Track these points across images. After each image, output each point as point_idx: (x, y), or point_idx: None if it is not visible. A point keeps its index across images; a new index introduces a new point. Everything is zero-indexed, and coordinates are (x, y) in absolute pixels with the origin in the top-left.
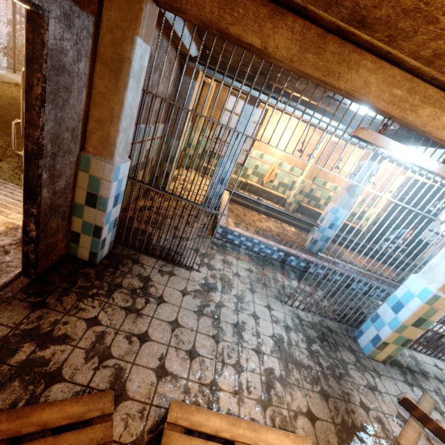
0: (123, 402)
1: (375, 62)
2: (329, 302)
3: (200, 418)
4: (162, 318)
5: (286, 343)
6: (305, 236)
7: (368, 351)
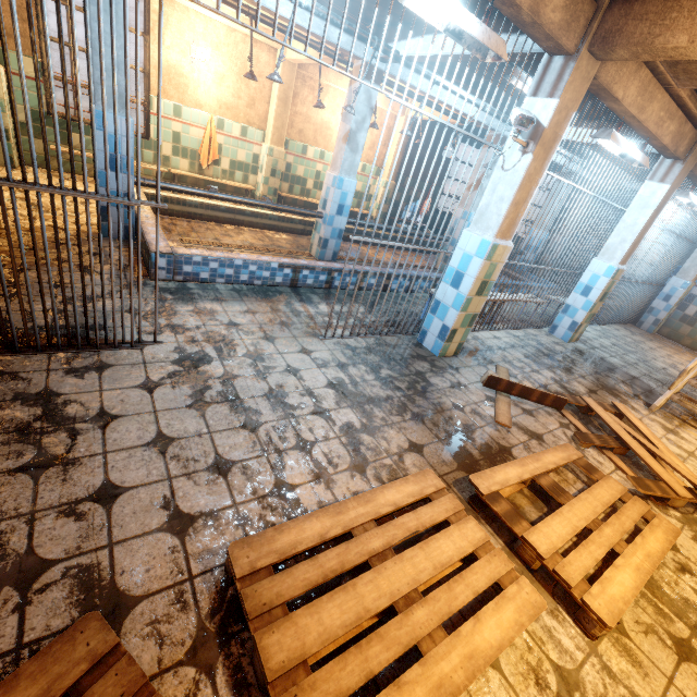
0: (130, 613)
1: None
2: (375, 316)
3: (289, 537)
4: (127, 445)
5: (350, 385)
6: (306, 241)
7: (439, 350)
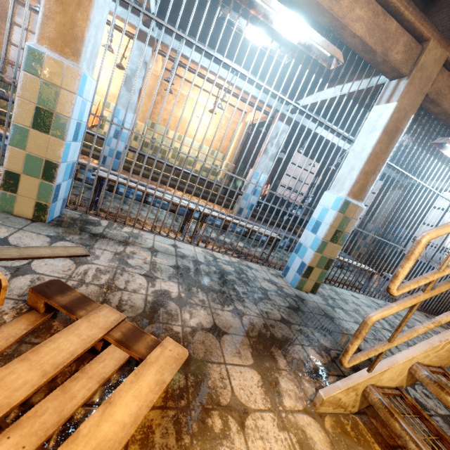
0: None
1: None
2: None
3: None
4: None
5: None
6: None
7: None
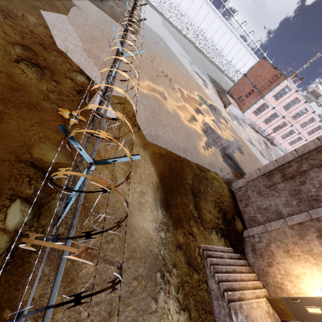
0: None
1: None
2: None
3: None
4: None
5: None
6: None
7: None
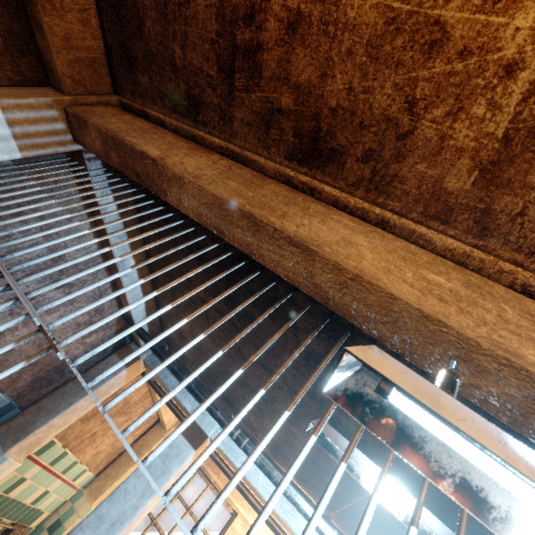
0: None
1: (360, 224)
2: None
3: None
4: None
5: None
6: None
7: None
